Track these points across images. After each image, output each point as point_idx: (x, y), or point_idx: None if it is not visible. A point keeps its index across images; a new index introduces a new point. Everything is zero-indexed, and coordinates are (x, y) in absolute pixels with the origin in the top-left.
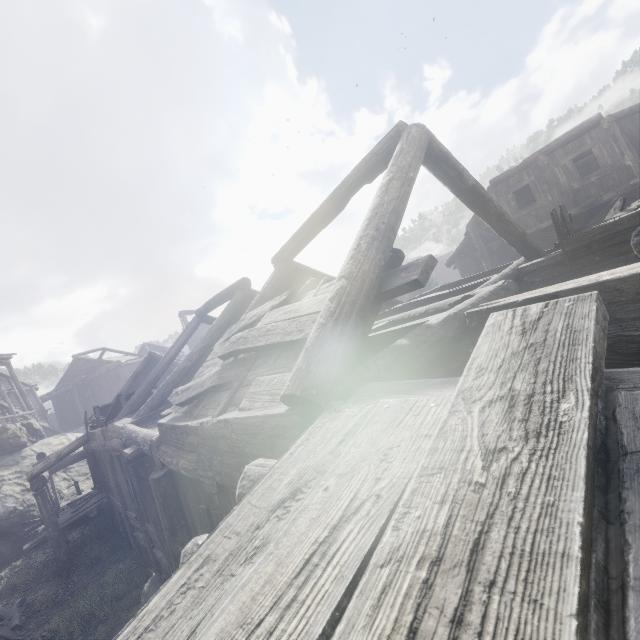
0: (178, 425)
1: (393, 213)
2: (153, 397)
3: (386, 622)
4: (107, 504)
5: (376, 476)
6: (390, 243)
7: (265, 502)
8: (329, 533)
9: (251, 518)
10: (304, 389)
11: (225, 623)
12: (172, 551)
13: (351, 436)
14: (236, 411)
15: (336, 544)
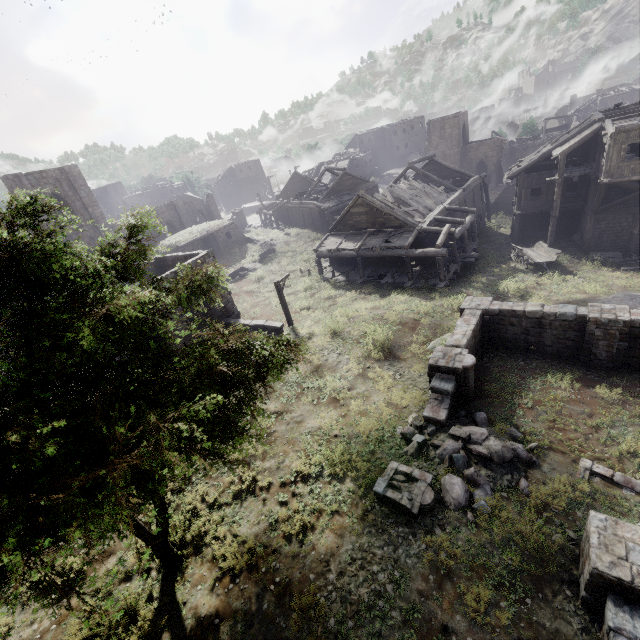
0: None
1: None
2: None
3: None
4: None
5: None
6: None
7: None
8: None
9: None
10: None
11: None
12: None
13: None
14: None
15: None
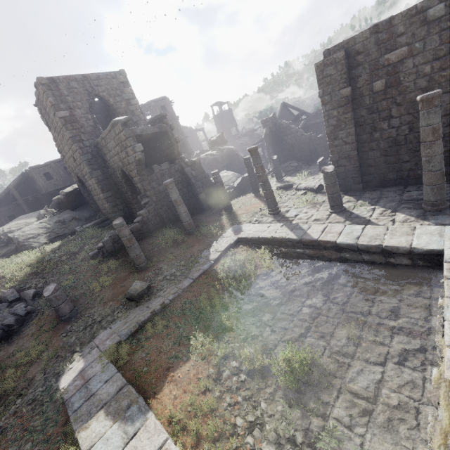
0: None
1: None
2: None
3: None
4: None
5: None
6: None
7: None
8: None
9: None
10: None
11: None
12: None
13: None
14: None
15: None
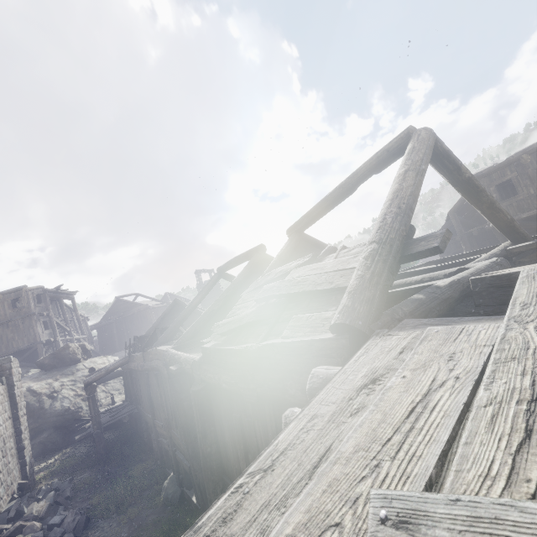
0: (223, 348)
1: (411, 196)
2: (188, 330)
3: (504, 428)
4: (136, 414)
5: (449, 368)
6: (409, 219)
7: (348, 386)
8: (423, 397)
9: (341, 394)
10: (352, 320)
11: (357, 441)
12: (202, 450)
13: (409, 349)
14: (278, 339)
15: (433, 402)
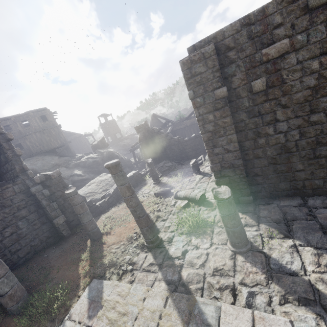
0: None
1: None
2: None
3: None
4: None
5: None
6: None
7: None
8: None
9: None
10: None
11: None
12: None
13: None
14: None
15: None
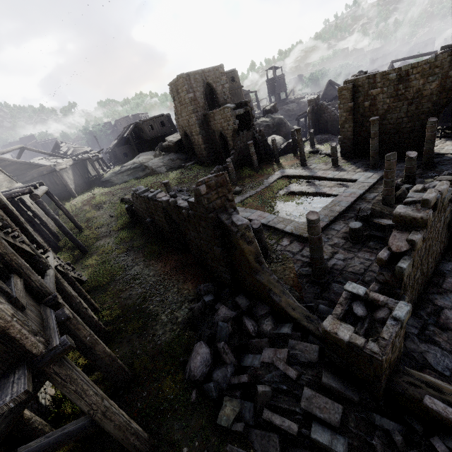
0: None
1: None
2: None
3: None
4: None
5: None
6: None
7: None
8: None
9: None
10: None
11: None
12: None
13: None
14: None
15: None
